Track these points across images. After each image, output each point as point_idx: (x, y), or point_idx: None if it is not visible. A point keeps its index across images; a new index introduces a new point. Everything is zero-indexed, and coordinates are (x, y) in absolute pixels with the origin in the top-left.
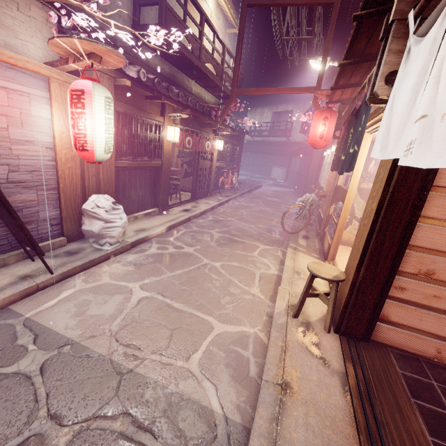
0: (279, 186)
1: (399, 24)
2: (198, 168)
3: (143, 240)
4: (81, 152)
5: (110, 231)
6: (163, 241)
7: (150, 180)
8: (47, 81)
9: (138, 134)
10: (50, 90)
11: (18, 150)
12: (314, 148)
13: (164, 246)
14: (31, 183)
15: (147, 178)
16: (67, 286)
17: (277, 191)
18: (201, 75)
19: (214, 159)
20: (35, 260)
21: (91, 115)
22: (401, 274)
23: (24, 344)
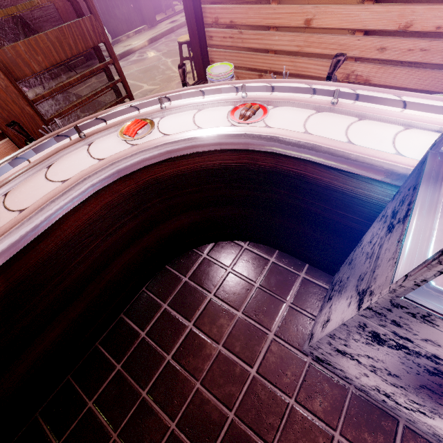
0: None
1: None
2: None
3: (128, 52)
4: None
5: (100, 45)
6: (143, 52)
7: None
8: None
9: None
10: None
11: None
12: None
13: (142, 55)
14: (43, 16)
15: None
16: (86, 80)
17: None
18: None
19: None
20: (70, 70)
21: None
22: (207, 26)
23: (70, 98)
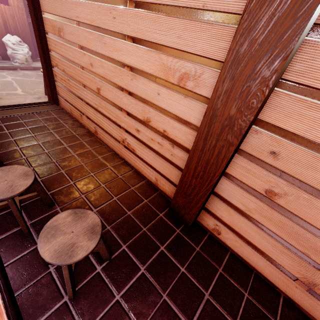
0: None
1: None
2: None
3: None
4: None
5: (16, 55)
6: None
7: None
8: None
9: None
10: None
11: None
12: None
13: None
14: None
15: None
16: None
17: None
18: None
19: None
20: None
21: None
22: (53, 67)
23: None
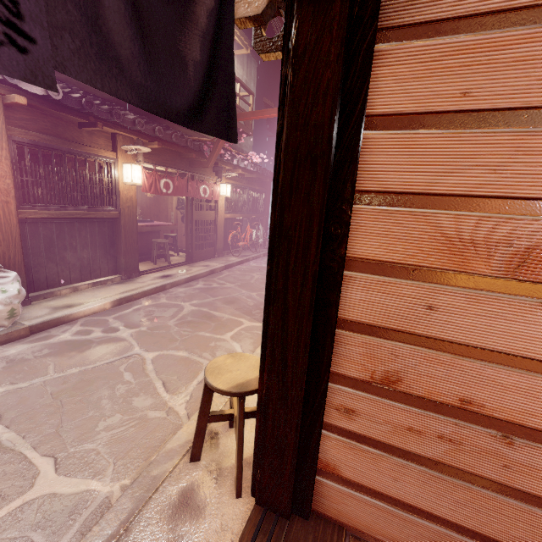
0: None
1: None
2: (192, 220)
3: (59, 321)
4: None
5: None
6: (95, 321)
7: (102, 236)
8: None
9: (66, 174)
10: None
11: None
12: None
13: (88, 329)
14: None
15: (96, 234)
16: None
17: None
18: None
19: (221, 209)
20: None
21: None
22: (342, 380)
23: None
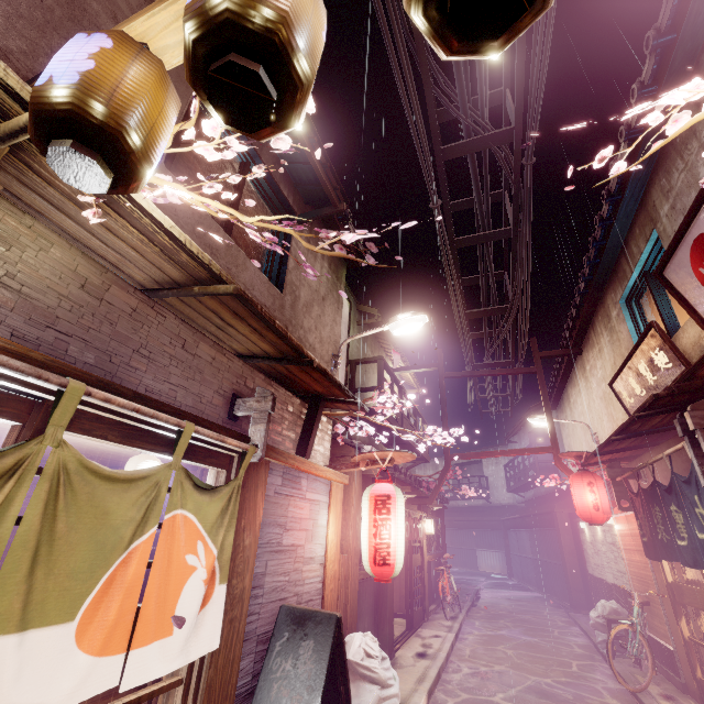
0: (506, 587)
1: (703, 432)
2: (411, 568)
3: None
4: (379, 568)
5: None
6: None
7: (373, 597)
8: (329, 485)
9: None
10: (331, 493)
11: (305, 572)
12: (592, 524)
13: None
14: None
15: (371, 594)
16: None
17: (513, 598)
18: (399, 441)
19: (425, 550)
20: None
21: (395, 520)
22: None
23: None
